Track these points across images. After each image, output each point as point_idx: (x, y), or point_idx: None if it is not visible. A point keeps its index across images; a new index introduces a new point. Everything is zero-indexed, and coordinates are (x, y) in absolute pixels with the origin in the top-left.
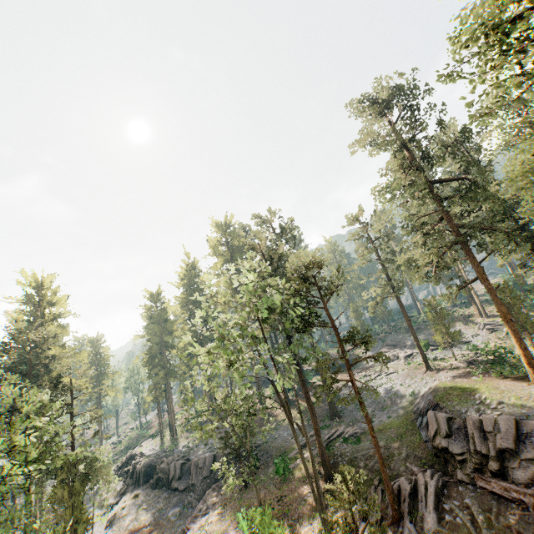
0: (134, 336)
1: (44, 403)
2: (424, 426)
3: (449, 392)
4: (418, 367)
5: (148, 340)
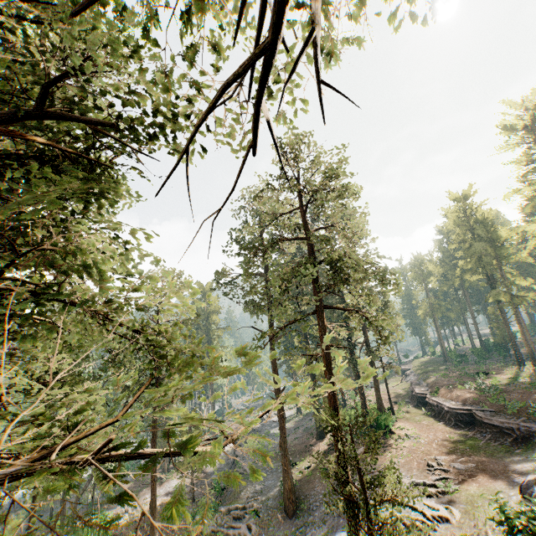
0: None
1: None
2: None
3: None
4: None
5: None
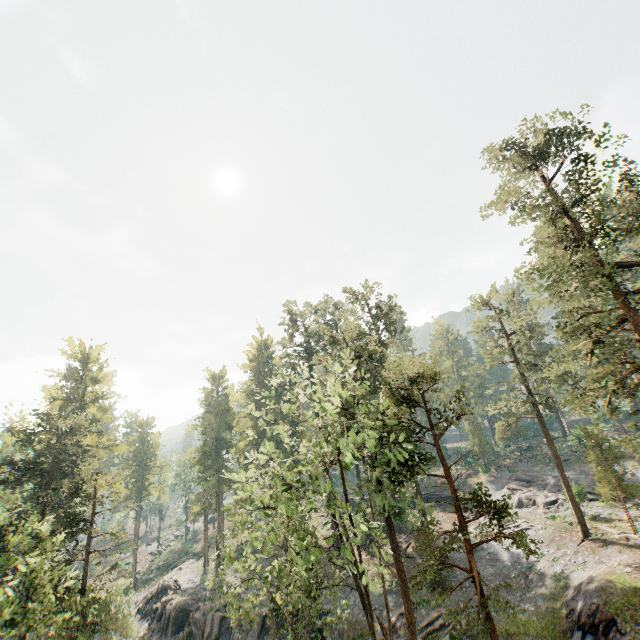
0: (188, 426)
1: (43, 533)
2: None
3: (632, 602)
4: (568, 528)
5: (203, 432)
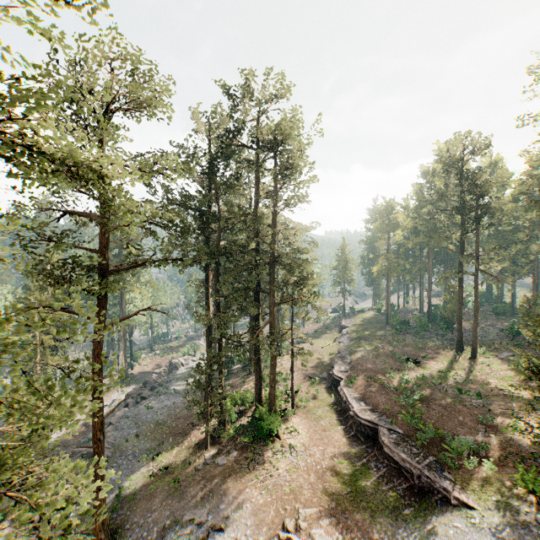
0: None
1: None
2: None
3: None
4: None
5: None
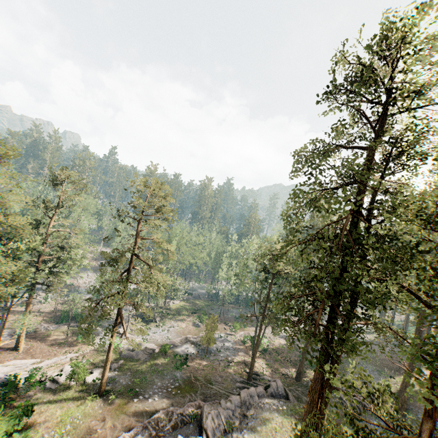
0: None
1: None
2: None
3: None
4: None
5: None
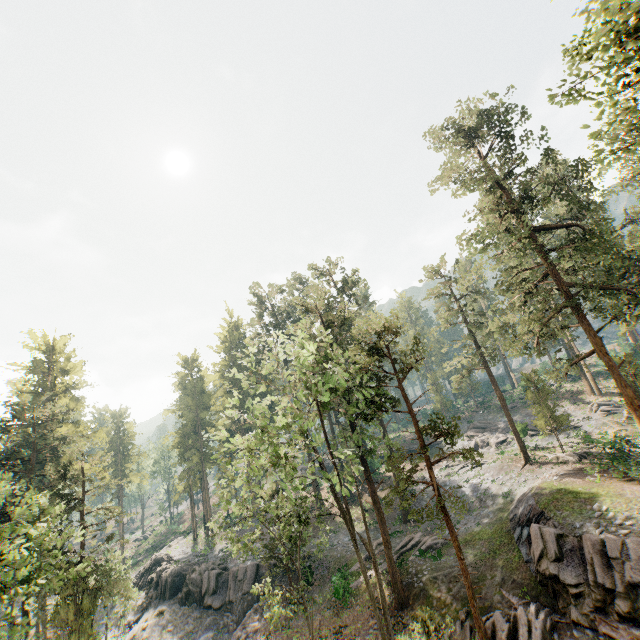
0: (164, 411)
1: (44, 503)
2: (524, 541)
3: (557, 497)
4: (514, 458)
5: (181, 415)
